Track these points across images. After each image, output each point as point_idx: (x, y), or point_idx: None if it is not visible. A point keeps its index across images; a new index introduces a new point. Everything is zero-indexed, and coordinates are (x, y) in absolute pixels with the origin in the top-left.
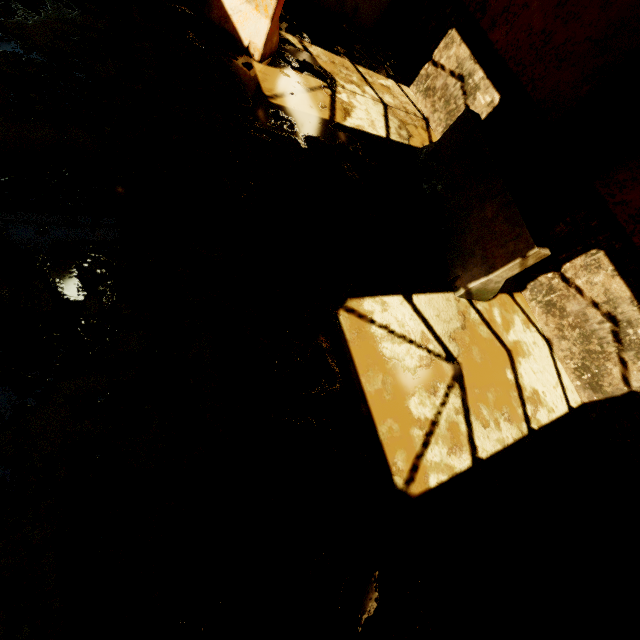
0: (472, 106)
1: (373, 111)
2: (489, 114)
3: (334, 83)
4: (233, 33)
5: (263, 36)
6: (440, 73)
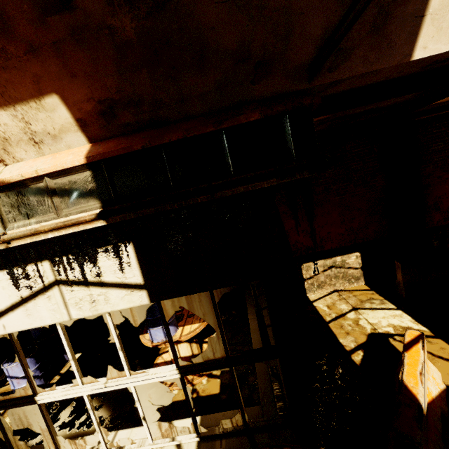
0: (350, 265)
1: (376, 315)
2: (361, 259)
3: (378, 334)
4: (445, 395)
5: (435, 368)
6: (317, 277)
